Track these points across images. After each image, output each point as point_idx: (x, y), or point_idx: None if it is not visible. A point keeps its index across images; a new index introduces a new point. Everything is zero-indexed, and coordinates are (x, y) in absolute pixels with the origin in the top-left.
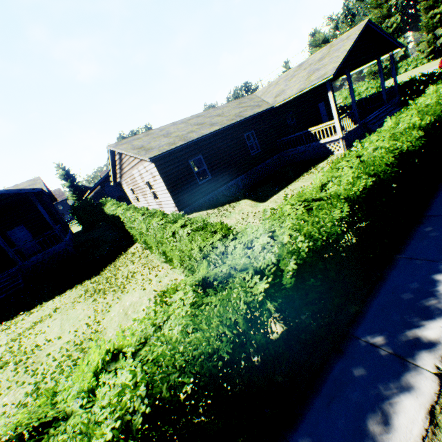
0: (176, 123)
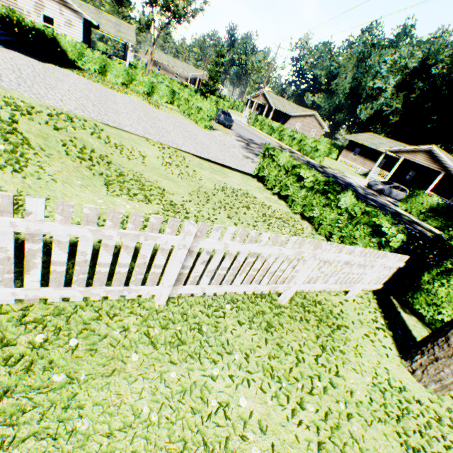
0: None
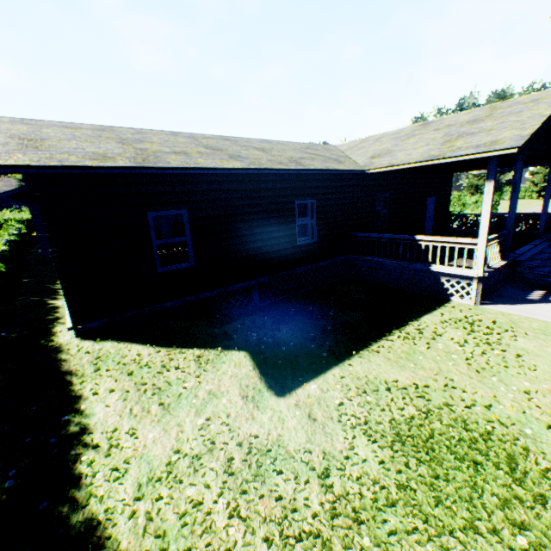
0: (178, 134)
